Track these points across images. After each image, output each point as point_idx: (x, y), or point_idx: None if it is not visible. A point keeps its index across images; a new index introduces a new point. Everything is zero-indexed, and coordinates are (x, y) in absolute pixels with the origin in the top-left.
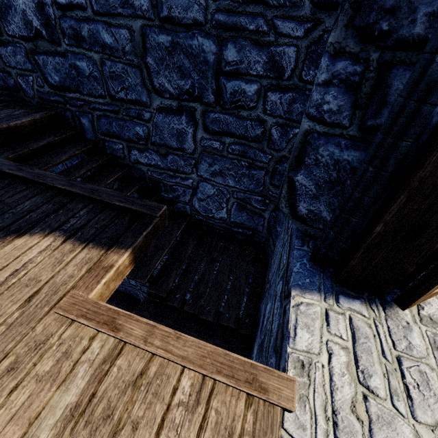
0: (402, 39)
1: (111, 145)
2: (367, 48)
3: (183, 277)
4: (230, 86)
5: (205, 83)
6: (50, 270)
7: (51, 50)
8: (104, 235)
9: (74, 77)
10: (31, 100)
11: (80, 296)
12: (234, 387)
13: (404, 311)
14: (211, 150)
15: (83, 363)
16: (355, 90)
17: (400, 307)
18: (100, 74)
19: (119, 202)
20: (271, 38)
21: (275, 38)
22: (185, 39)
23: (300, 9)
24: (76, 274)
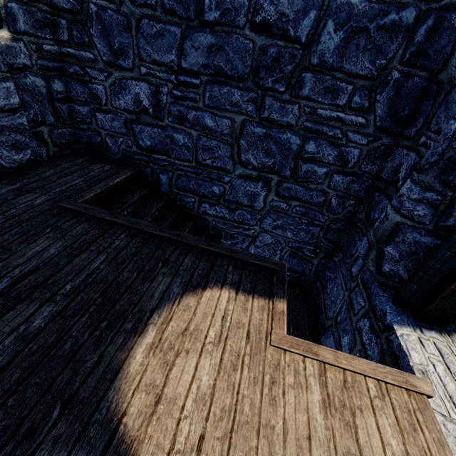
0: None
1: (183, 198)
2: (446, 190)
3: None
4: (305, 167)
5: (285, 162)
6: (244, 316)
7: (152, 123)
8: (258, 287)
9: (167, 144)
10: (113, 156)
11: (280, 334)
12: (397, 386)
13: None
14: (278, 209)
15: (309, 376)
16: (436, 207)
17: None
18: (193, 145)
19: (254, 260)
20: (343, 142)
21: (346, 142)
22: (277, 133)
23: (366, 129)
24: (262, 318)
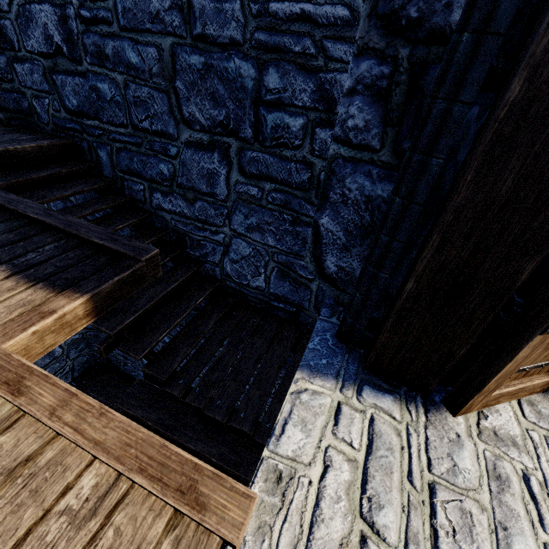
0: (436, 29)
1: (131, 185)
2: (394, 43)
3: (195, 358)
4: (271, 119)
5: (242, 114)
6: None
7: (71, 69)
8: (64, 275)
9: (94, 101)
10: (45, 127)
11: None
12: (158, 497)
13: (456, 417)
14: (248, 197)
15: None
16: (384, 99)
17: (449, 411)
18: (123, 98)
19: (99, 239)
20: (320, 63)
21: (324, 63)
22: (221, 61)
23: (353, 29)
24: (3, 317)
